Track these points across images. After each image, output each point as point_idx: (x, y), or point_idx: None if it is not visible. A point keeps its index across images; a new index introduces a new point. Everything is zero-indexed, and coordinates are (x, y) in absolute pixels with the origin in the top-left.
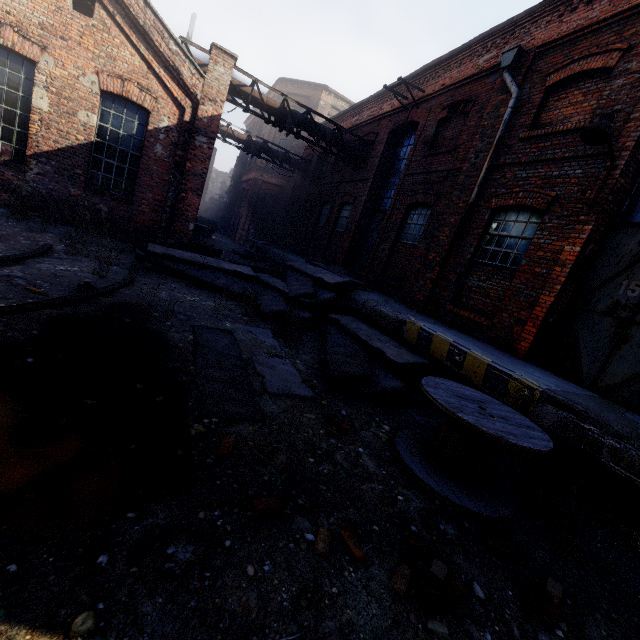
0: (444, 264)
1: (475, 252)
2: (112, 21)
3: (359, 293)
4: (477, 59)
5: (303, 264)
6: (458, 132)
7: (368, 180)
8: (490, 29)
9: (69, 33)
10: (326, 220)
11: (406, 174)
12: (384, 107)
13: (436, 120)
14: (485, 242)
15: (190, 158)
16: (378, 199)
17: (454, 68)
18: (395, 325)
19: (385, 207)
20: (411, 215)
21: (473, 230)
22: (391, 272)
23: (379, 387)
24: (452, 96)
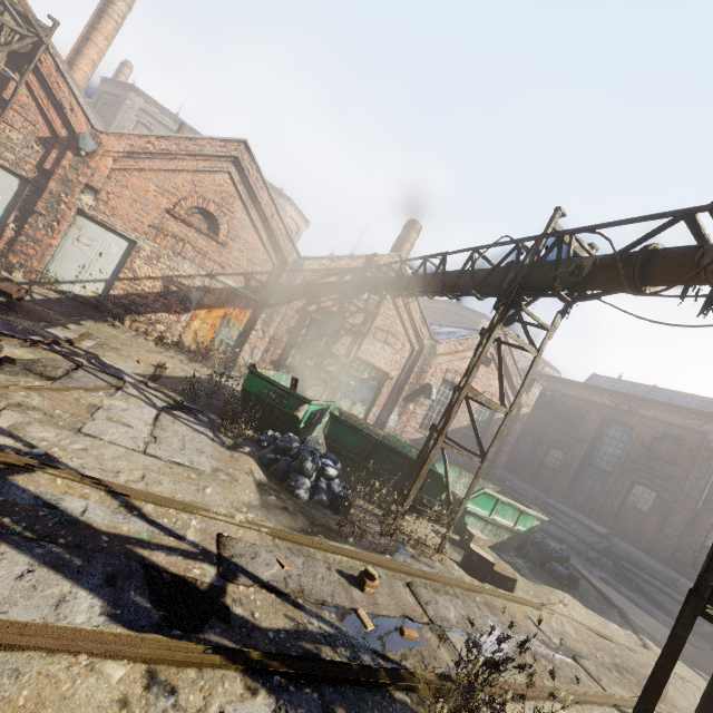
0: (680, 538)
1: (704, 539)
2: (495, 368)
3: (618, 542)
4: (684, 418)
5: (556, 503)
6: (672, 452)
7: (584, 442)
8: (694, 409)
9: (478, 375)
10: (531, 449)
11: (627, 458)
12: (594, 397)
13: (651, 435)
14: (711, 535)
15: (509, 434)
16: (589, 455)
17: (664, 411)
18: (668, 579)
19: (598, 465)
20: (635, 488)
21: (701, 525)
22: (622, 523)
23: (705, 630)
24: (664, 427)
